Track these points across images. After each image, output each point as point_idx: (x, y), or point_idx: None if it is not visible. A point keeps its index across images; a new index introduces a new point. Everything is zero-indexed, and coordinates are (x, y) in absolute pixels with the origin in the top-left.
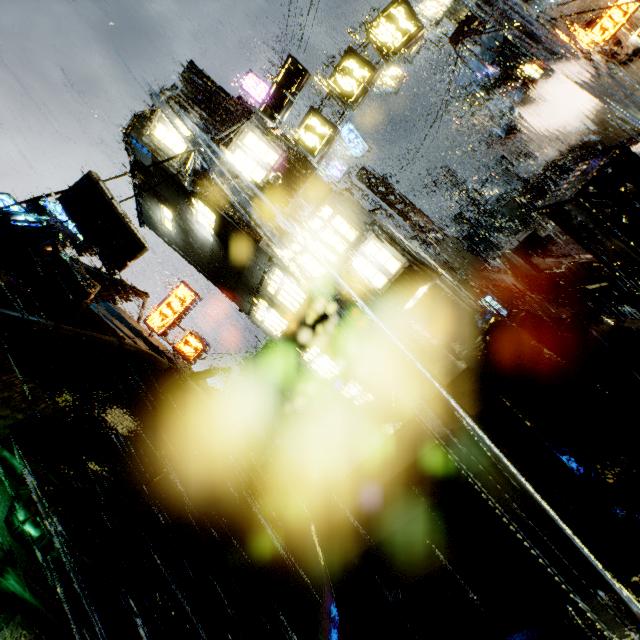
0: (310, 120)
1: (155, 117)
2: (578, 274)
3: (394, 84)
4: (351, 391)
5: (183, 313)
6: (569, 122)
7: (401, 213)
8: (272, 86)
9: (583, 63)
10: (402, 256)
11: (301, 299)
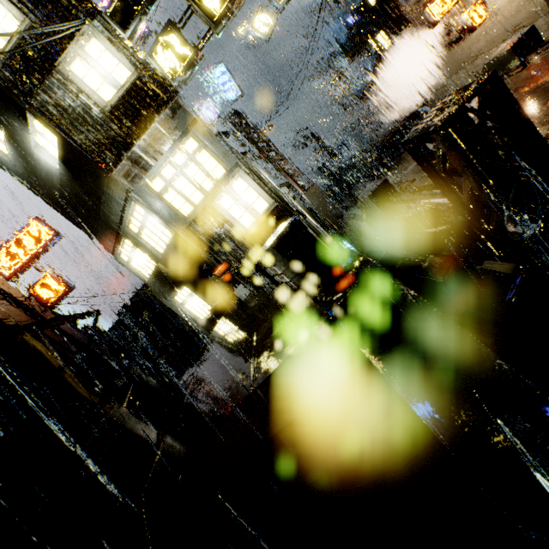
0: (168, 36)
1: None
2: (424, 219)
3: (265, 31)
4: (219, 333)
5: (38, 252)
6: (409, 93)
7: (272, 160)
8: None
9: (423, 38)
10: (269, 197)
11: (167, 238)
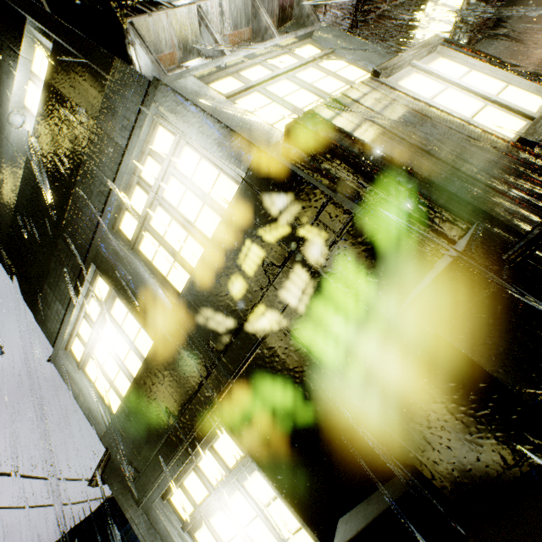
0: None
1: None
2: None
3: None
4: None
5: None
6: None
7: None
8: None
9: None
10: (539, 85)
11: (213, 218)
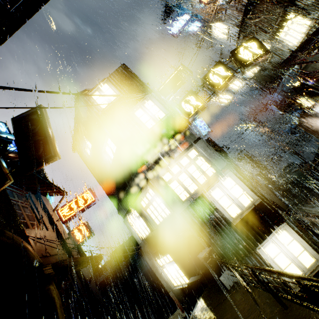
0: (189, 97)
1: (95, 87)
2: None
3: (227, 102)
4: None
5: (83, 208)
6: None
7: None
8: (168, 78)
9: None
10: (253, 193)
11: (165, 214)
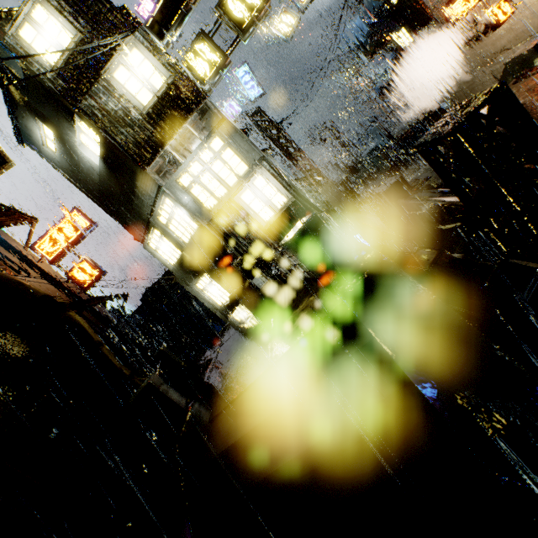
0: (200, 44)
1: (19, 14)
2: (437, 216)
3: (287, 32)
4: (237, 318)
5: (76, 239)
6: (429, 89)
7: (290, 156)
8: None
9: (445, 35)
10: (288, 192)
11: (192, 229)
